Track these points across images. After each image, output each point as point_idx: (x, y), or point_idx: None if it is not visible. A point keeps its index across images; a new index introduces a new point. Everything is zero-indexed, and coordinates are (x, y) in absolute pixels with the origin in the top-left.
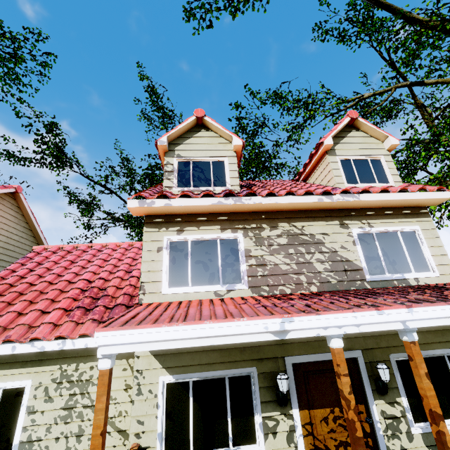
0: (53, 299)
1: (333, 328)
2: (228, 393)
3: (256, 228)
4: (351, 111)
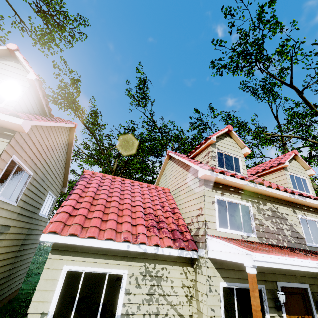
0: (131, 216)
1: None
2: None
3: (257, 202)
4: (295, 150)
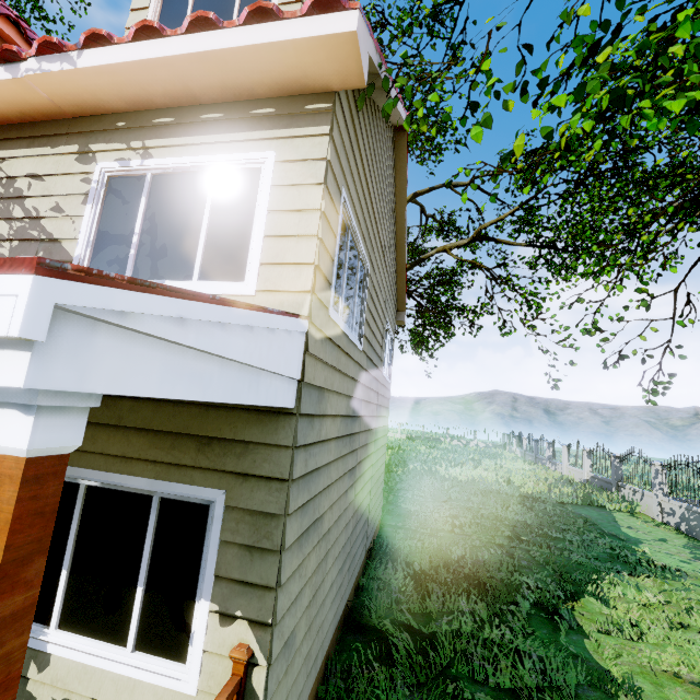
0: None
1: None
2: None
3: None
4: None
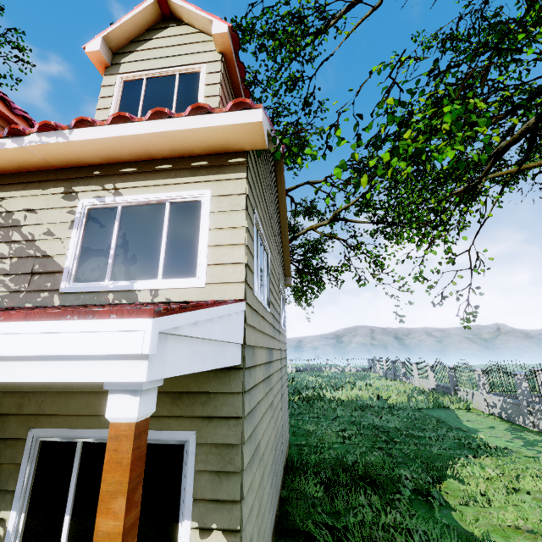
0: None
1: None
2: None
3: None
4: None
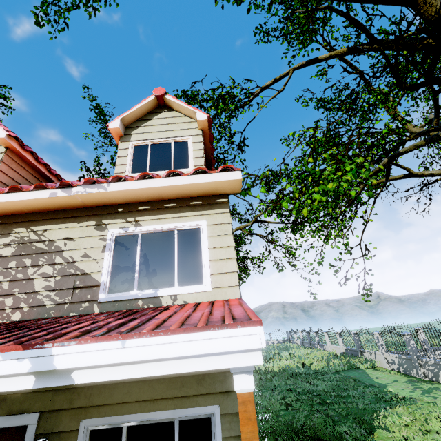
0: None
1: None
2: None
3: None
4: (157, 88)
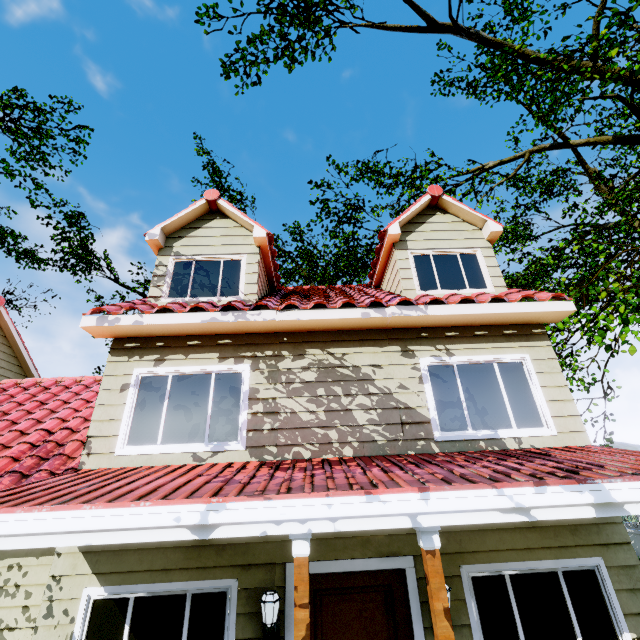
0: None
1: (292, 523)
2: (186, 621)
3: (272, 356)
4: (432, 186)
